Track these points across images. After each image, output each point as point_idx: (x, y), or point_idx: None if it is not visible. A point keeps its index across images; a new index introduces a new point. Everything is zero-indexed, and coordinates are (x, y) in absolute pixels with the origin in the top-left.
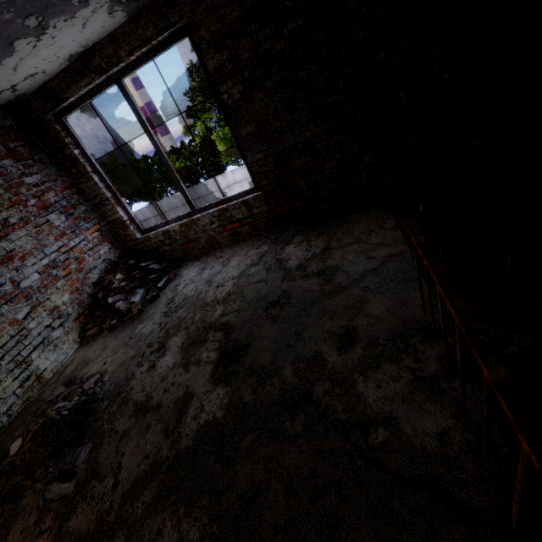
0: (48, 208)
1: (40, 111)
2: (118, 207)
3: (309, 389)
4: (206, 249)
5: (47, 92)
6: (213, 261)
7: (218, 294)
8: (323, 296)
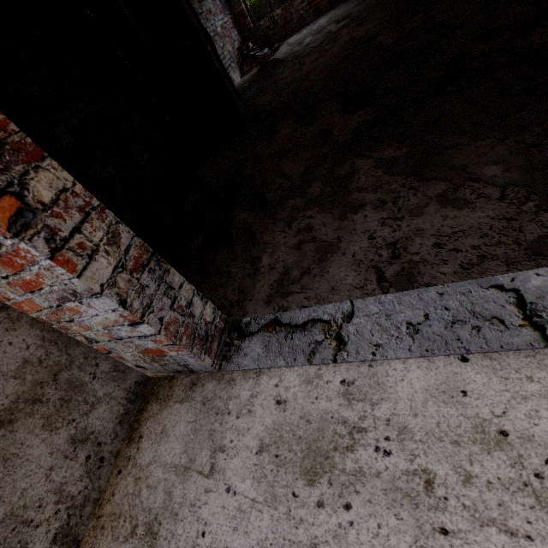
0: None
1: None
2: (241, 1)
3: None
4: (296, 29)
5: None
6: (305, 29)
7: (321, 25)
8: None
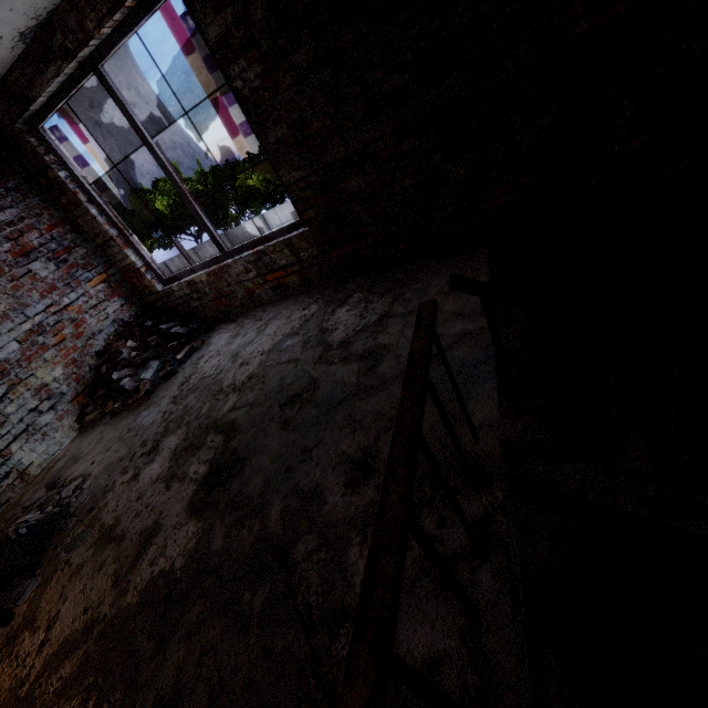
0: (30, 254)
1: (6, 118)
2: (129, 249)
3: (289, 546)
4: (245, 306)
5: (8, 91)
6: (250, 324)
7: (239, 376)
8: (355, 394)
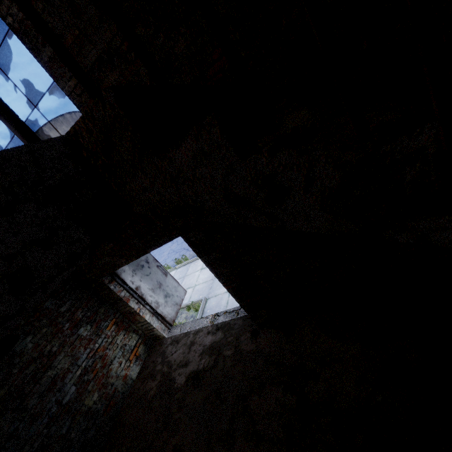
0: None
1: None
2: None
3: None
4: None
5: None
6: None
7: None
8: None
